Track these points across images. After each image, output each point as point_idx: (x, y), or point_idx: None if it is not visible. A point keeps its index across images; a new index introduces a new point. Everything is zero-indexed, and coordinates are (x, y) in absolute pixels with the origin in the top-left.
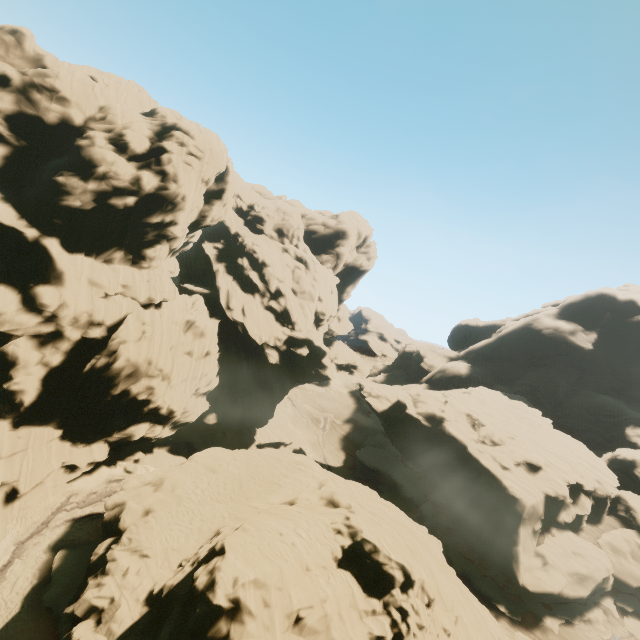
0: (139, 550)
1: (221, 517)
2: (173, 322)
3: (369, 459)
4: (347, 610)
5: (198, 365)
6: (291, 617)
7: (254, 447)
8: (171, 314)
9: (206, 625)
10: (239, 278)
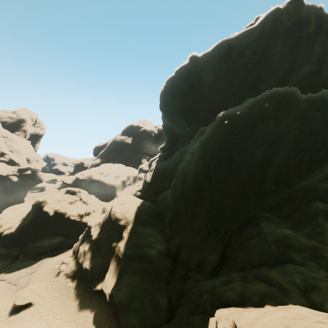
0: (9, 219)
1: (29, 208)
2: None
3: None
4: (69, 197)
5: None
6: (58, 200)
7: None
8: None
9: (41, 204)
10: None
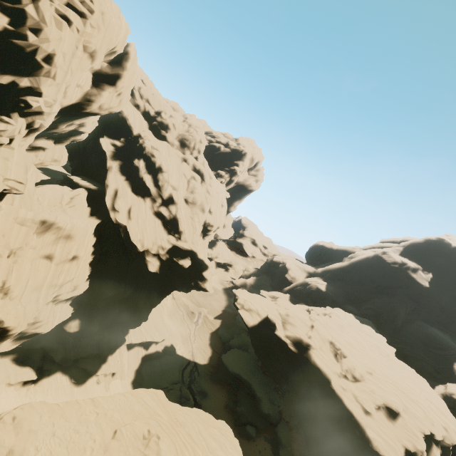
0: None
1: None
2: (16, 221)
3: (233, 365)
4: None
5: (60, 270)
6: None
7: (123, 347)
8: (13, 211)
9: None
10: (132, 179)
